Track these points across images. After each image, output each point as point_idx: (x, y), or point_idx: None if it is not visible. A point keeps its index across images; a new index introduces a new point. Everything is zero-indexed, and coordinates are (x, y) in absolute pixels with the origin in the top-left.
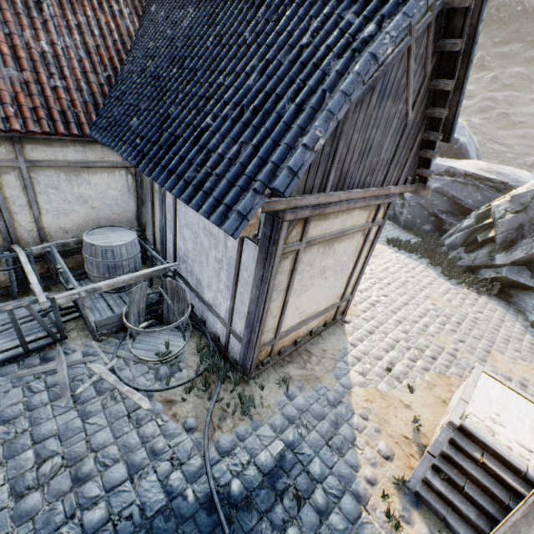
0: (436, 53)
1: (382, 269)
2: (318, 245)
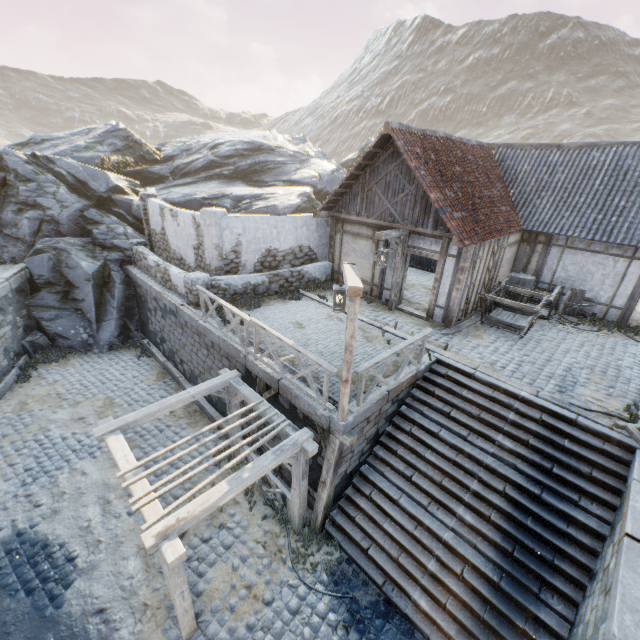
0: None
1: None
2: None
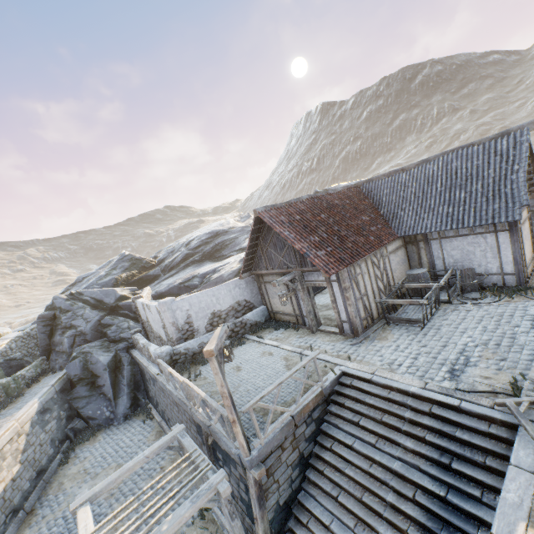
0: None
1: None
2: (521, 226)
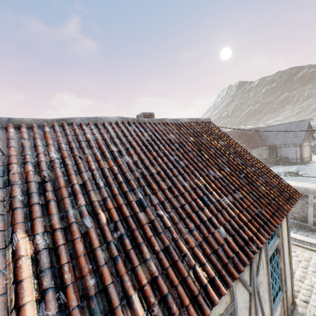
0: (307, 127)
1: (315, 157)
2: (304, 146)
